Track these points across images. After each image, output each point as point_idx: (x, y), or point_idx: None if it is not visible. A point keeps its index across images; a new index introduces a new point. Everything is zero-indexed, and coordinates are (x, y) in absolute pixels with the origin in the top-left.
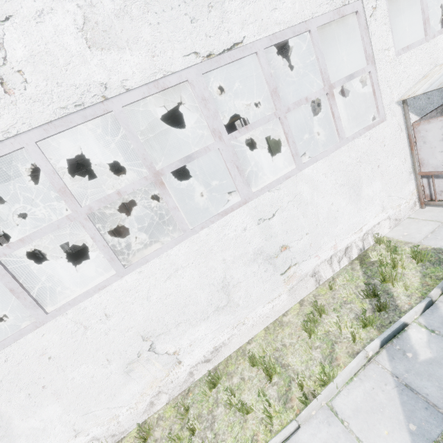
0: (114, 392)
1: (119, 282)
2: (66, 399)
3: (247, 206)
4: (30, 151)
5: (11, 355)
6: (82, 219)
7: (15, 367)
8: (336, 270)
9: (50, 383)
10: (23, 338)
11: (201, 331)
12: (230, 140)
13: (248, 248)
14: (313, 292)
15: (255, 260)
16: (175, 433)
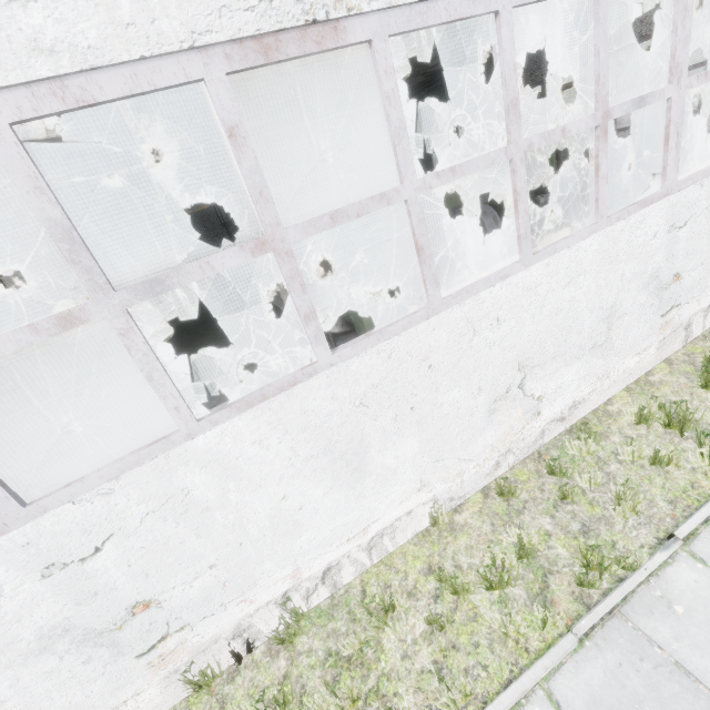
0: (471, 437)
1: (524, 273)
2: (426, 434)
3: (668, 201)
4: (502, 21)
5: (396, 350)
6: (518, 159)
7: (394, 370)
8: (706, 327)
9: (418, 405)
10: (415, 327)
11: (570, 375)
12: (685, 88)
13: (648, 266)
14: (680, 351)
15: (648, 286)
16: (566, 488)
